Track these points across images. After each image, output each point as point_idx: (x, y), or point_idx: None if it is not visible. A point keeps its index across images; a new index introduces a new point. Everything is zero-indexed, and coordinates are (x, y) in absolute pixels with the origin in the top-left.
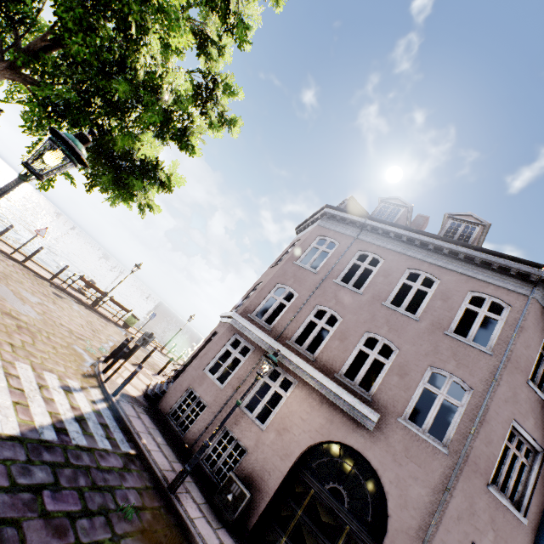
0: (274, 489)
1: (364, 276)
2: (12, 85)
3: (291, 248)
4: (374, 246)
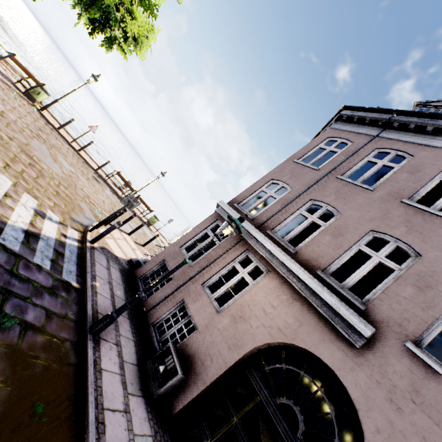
0: (212, 379)
1: None
2: None
3: None
4: (400, 142)
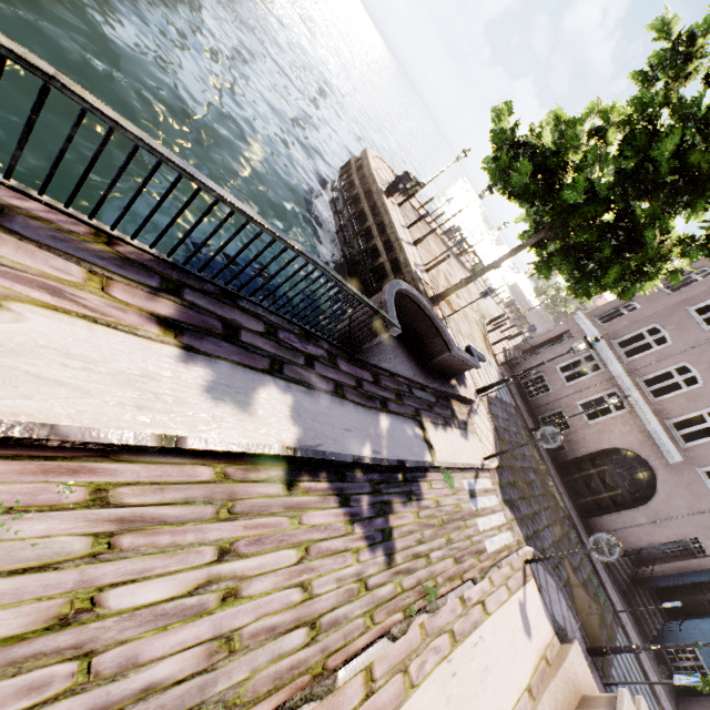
0: (582, 454)
1: None
2: None
3: (696, 276)
4: None
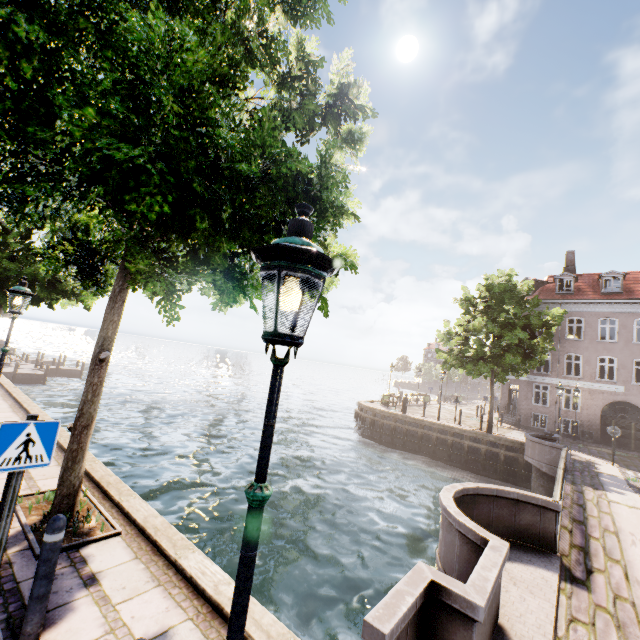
0: (599, 426)
1: None
2: None
3: None
4: (573, 313)
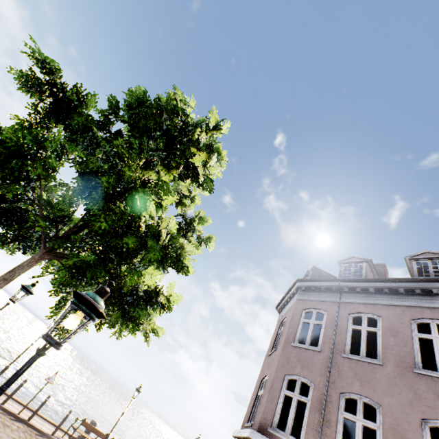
0: None
1: (358, 337)
2: (48, 262)
3: (281, 328)
4: (361, 305)
